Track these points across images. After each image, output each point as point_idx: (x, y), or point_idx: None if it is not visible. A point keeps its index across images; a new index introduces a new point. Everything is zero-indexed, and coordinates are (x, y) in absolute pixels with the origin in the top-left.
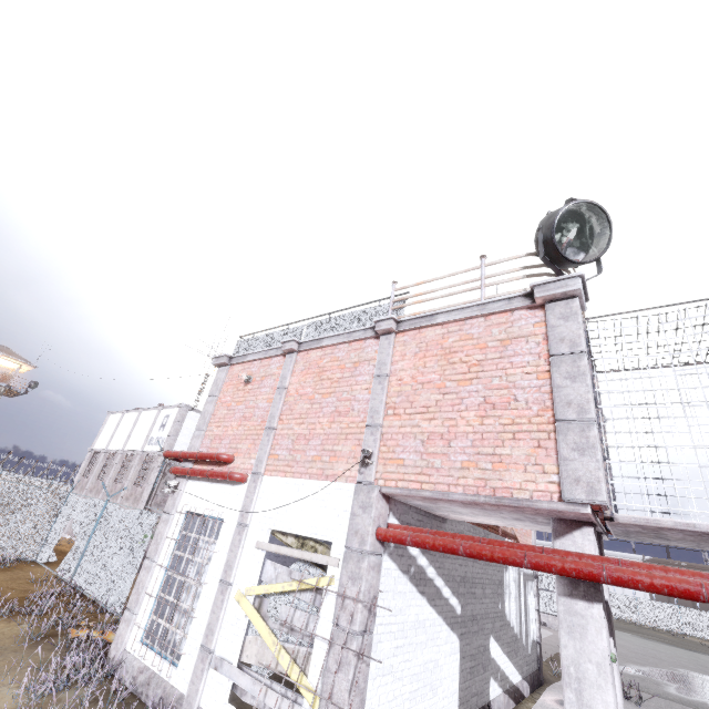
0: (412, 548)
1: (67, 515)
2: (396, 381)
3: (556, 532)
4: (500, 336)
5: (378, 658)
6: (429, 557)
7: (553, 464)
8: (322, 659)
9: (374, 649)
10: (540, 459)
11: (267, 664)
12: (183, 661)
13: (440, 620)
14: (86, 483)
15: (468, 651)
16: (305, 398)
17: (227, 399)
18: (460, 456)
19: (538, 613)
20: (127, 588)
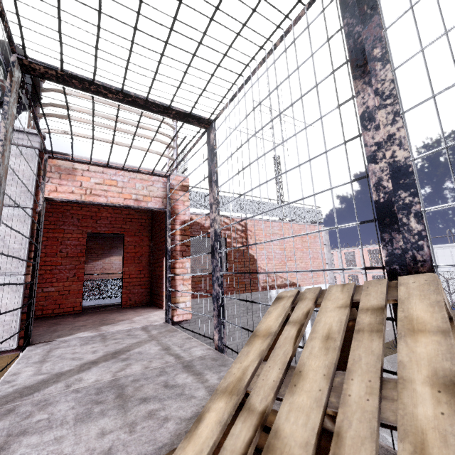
0: None
1: None
2: None
3: None
4: None
5: None
6: None
7: None
8: None
9: None
10: None
11: None
12: None
13: None
14: None
15: None
16: None
17: None
18: None
19: None
20: None
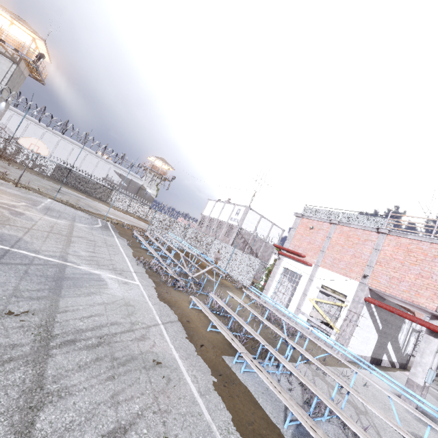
0: (372, 305)
1: (216, 247)
2: (383, 253)
3: (431, 318)
4: (434, 253)
5: (356, 328)
6: (376, 309)
7: (437, 301)
8: (340, 323)
9: (356, 326)
10: (433, 298)
11: (319, 318)
12: (289, 309)
13: (374, 328)
14: (201, 228)
15: (379, 341)
16: (339, 245)
17: (301, 232)
18: (403, 287)
19: (414, 345)
20: (250, 281)
